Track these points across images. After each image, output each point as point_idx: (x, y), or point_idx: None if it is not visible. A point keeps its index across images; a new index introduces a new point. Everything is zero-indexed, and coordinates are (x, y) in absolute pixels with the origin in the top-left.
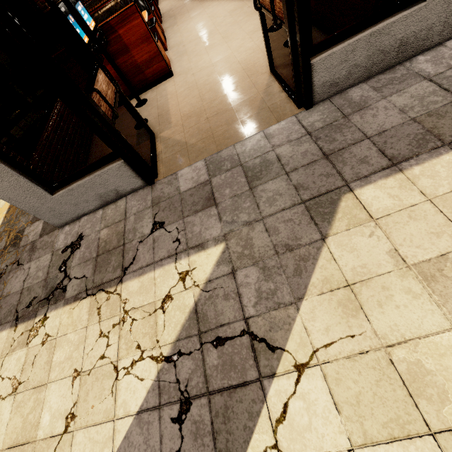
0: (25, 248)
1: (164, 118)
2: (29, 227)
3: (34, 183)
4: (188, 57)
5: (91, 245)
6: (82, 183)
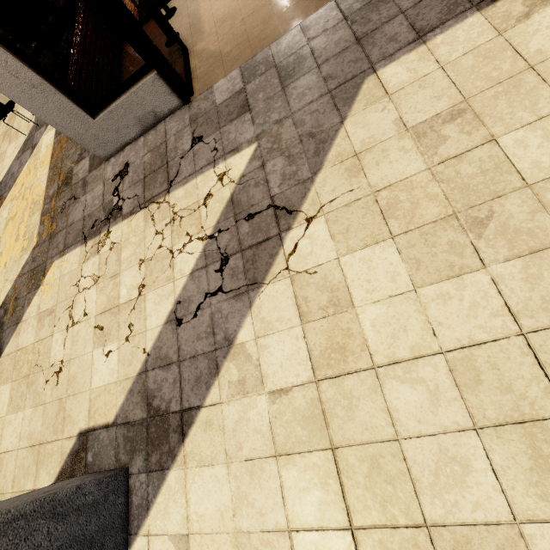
0: (78, 185)
1: (196, 28)
2: (76, 167)
3: (75, 105)
4: None
5: (138, 170)
6: (120, 104)
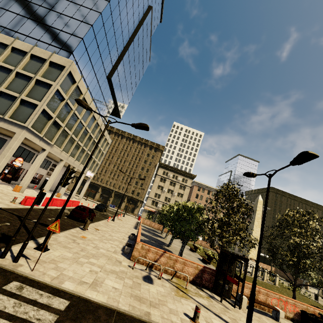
0: None
1: None
2: None
3: None
4: None
5: None
6: None
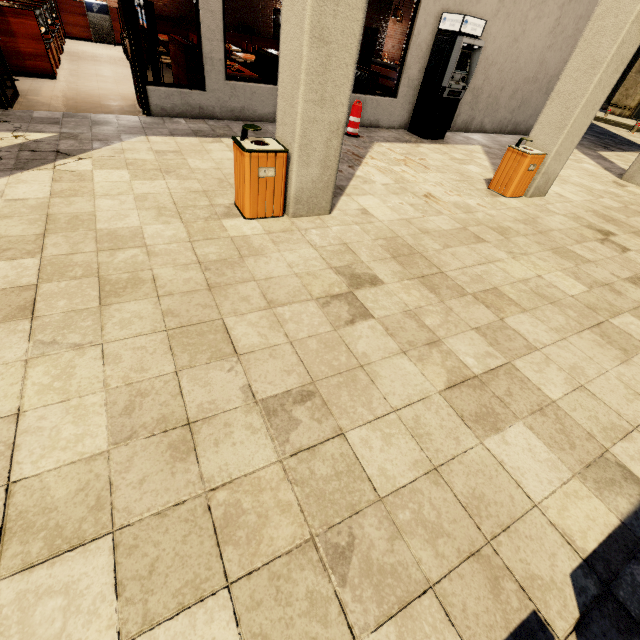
0: None
1: (34, 92)
2: None
3: None
4: (78, 78)
5: None
6: None
